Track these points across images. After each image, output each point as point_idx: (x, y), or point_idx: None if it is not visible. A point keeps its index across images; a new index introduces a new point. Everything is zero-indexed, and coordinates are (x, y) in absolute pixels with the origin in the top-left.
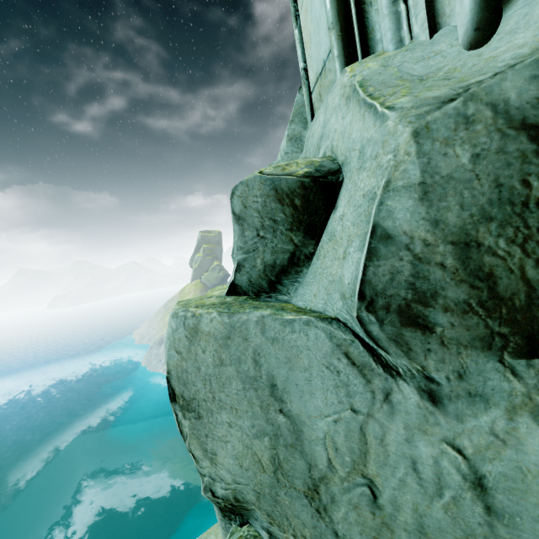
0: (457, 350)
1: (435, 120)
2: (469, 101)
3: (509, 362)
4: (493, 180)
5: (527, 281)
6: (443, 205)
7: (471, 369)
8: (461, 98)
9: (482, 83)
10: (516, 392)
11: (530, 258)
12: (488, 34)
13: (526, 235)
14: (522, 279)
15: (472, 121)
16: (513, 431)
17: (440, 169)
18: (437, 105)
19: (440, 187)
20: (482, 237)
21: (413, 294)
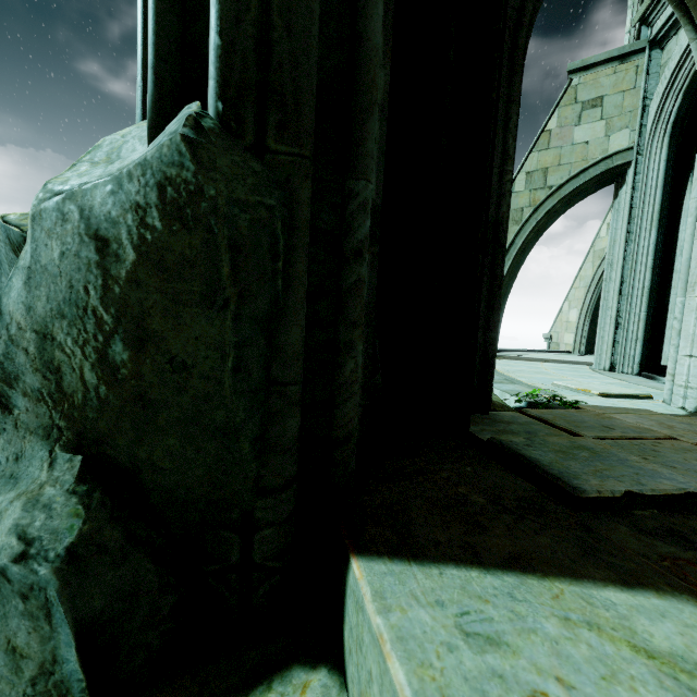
0: (24, 435)
1: (46, 210)
2: (68, 199)
3: (57, 454)
4: (69, 280)
5: (85, 382)
6: (38, 294)
7: (27, 454)
8: (64, 195)
9: (85, 185)
10: (39, 480)
11: (89, 361)
12: (153, 136)
13: (86, 339)
14: (81, 379)
15: (67, 219)
16: (5, 512)
17: (41, 258)
18: (52, 195)
19: (39, 276)
20: (57, 332)
21: (2, 373)
